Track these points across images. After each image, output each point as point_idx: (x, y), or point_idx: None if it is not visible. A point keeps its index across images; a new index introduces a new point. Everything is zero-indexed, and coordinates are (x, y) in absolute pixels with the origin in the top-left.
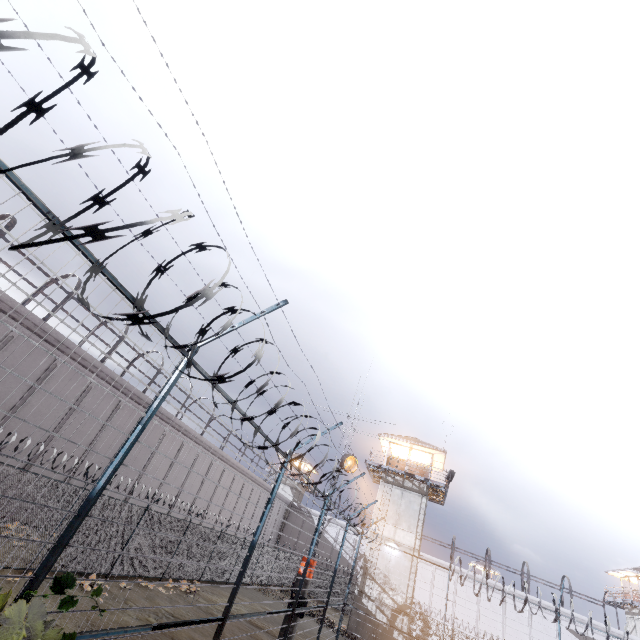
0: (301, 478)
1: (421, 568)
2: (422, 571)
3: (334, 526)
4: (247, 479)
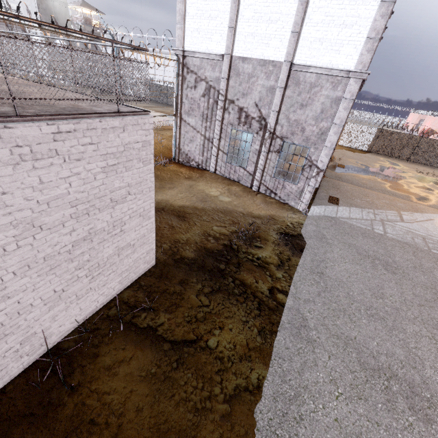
0: (85, 21)
1: (150, 58)
2: (150, 60)
3: (109, 48)
4: (6, 27)
